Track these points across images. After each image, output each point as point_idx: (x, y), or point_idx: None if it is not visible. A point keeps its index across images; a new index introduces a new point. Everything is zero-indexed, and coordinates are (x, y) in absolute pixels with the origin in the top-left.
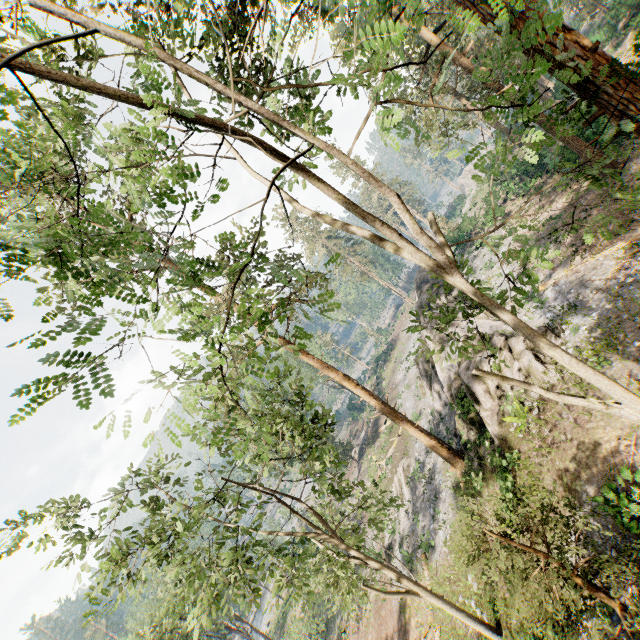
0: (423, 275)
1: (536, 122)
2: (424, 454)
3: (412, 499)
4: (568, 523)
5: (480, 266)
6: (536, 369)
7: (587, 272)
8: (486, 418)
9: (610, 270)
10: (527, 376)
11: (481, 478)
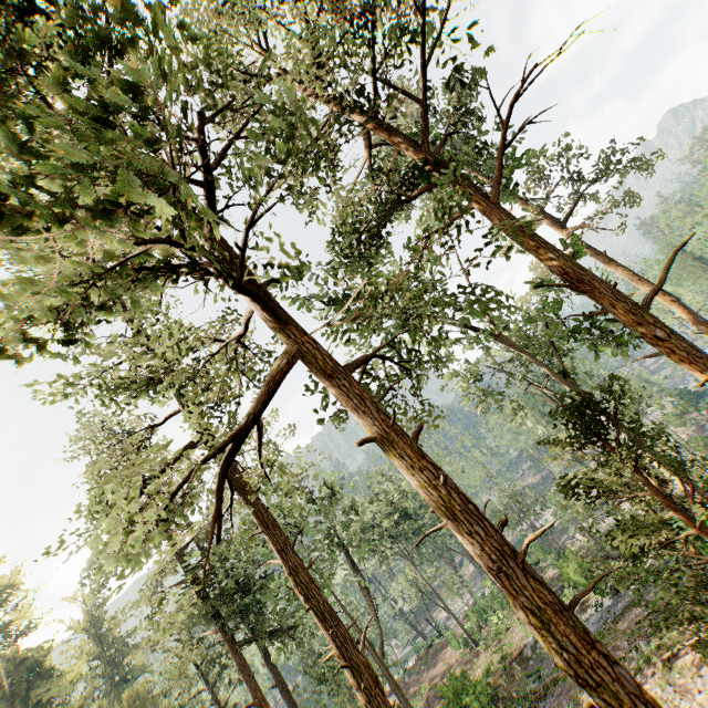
0: None
1: None
2: None
3: None
4: None
5: None
6: None
7: None
8: None
9: None
10: None
11: None
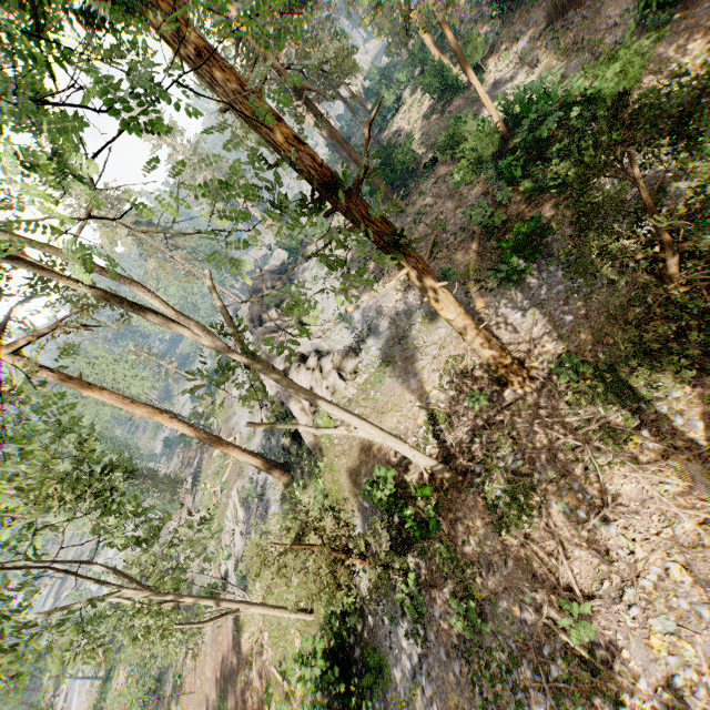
0: (255, 283)
1: (346, 152)
2: (258, 472)
3: (247, 519)
4: (338, 517)
5: (309, 279)
6: (340, 386)
7: (380, 299)
8: (303, 433)
9: (393, 300)
10: (334, 392)
11: (302, 486)
